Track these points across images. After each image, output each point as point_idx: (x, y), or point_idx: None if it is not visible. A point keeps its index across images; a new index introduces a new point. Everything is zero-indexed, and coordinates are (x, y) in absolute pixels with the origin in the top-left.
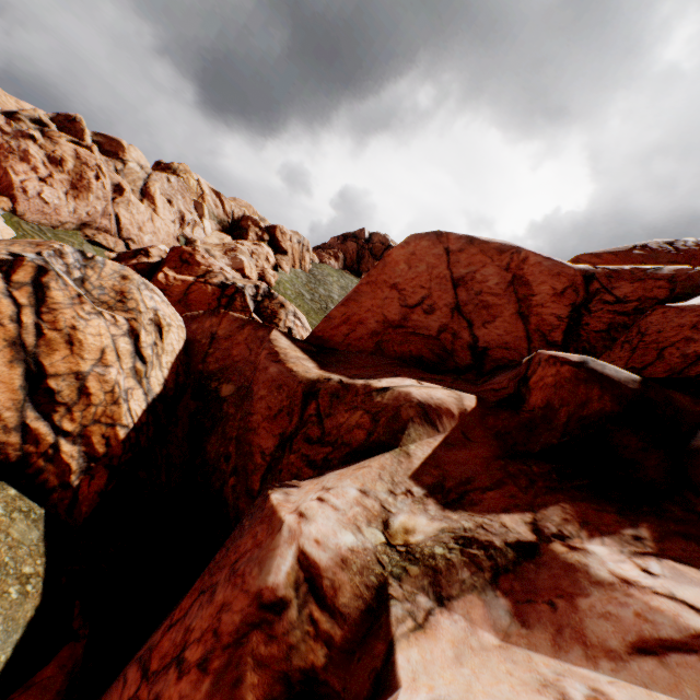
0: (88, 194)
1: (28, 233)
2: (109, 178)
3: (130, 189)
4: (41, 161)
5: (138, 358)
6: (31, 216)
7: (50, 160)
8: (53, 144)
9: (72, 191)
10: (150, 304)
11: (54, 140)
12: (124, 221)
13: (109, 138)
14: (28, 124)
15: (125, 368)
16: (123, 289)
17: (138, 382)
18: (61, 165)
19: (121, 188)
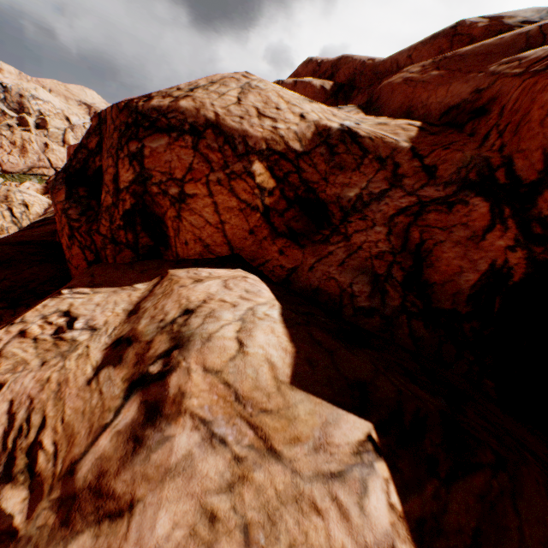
0: (28, 154)
1: (8, 178)
2: (41, 142)
3: (53, 143)
4: (7, 146)
5: (14, 217)
6: (9, 170)
7: (12, 144)
8: (13, 135)
9: (22, 155)
10: (20, 198)
11: (14, 133)
12: (52, 160)
13: (43, 119)
14: (4, 129)
15: (8, 221)
16: (8, 195)
17: (15, 225)
18: (16, 145)
19: (48, 145)
